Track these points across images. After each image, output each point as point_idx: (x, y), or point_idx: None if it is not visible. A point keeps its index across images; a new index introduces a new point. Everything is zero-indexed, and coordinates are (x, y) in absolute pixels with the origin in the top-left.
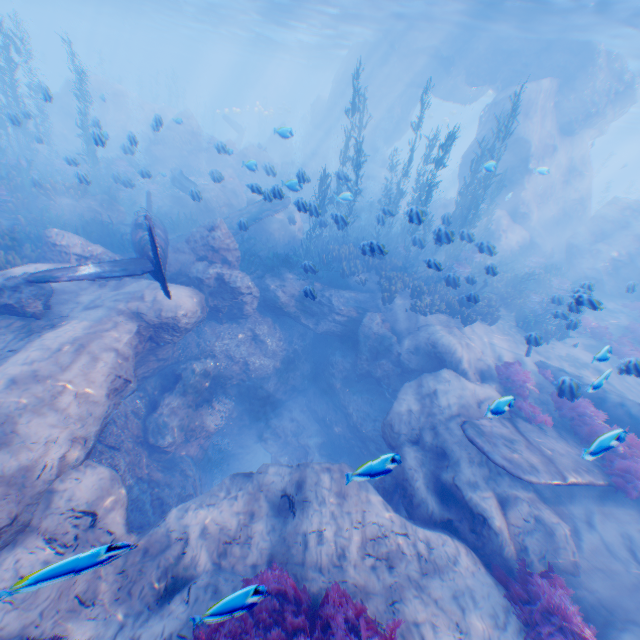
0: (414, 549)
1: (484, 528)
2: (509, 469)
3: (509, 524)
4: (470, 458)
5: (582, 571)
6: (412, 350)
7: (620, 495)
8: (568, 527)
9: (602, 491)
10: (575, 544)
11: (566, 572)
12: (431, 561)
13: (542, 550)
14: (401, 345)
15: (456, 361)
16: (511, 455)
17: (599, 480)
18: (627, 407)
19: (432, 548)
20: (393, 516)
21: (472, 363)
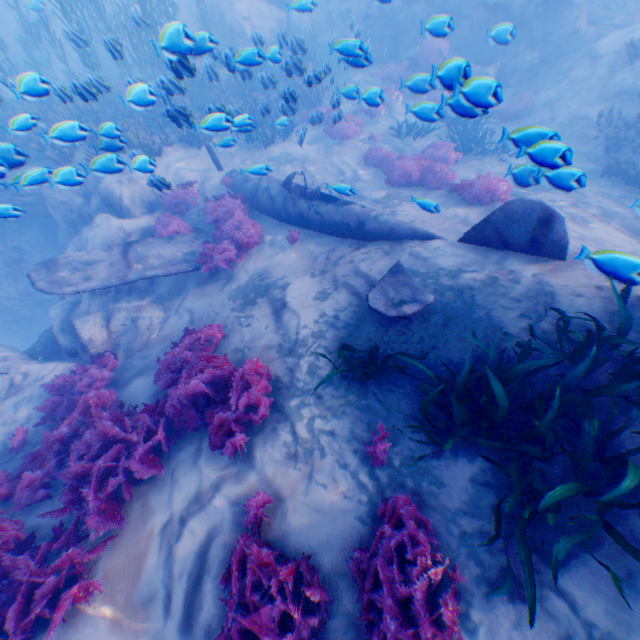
0: (12, 383)
1: (87, 345)
2: (48, 291)
3: (113, 333)
4: (94, 292)
5: (150, 346)
6: (100, 207)
7: (218, 274)
8: (165, 317)
9: (207, 276)
10: (162, 328)
11: (139, 352)
12: (22, 386)
13: (130, 343)
14: (90, 205)
15: (121, 203)
16: (70, 277)
17: (183, 269)
18: (270, 190)
19: (31, 376)
20: (1, 365)
21: (140, 199)
